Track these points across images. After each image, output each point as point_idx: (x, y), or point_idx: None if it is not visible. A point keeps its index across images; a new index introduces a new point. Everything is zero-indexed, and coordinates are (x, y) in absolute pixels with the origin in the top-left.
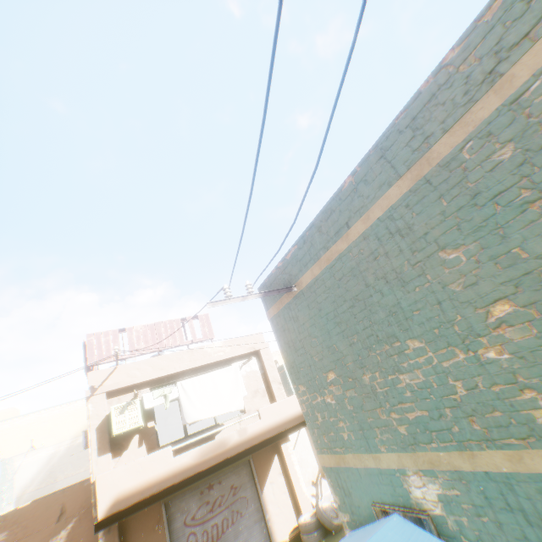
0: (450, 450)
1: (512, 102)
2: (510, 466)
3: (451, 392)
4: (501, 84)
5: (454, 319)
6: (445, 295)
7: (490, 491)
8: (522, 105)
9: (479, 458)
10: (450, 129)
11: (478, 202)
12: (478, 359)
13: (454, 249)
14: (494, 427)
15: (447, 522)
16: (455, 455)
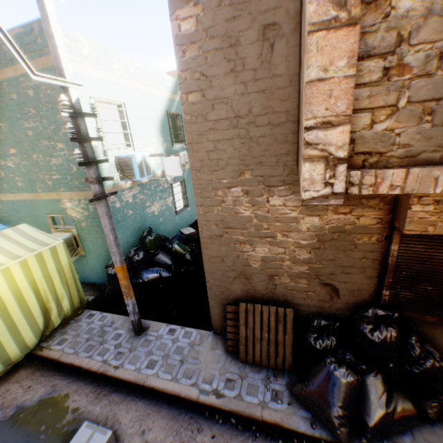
0: (2, 194)
1: (18, 79)
2: (15, 198)
3: (2, 175)
4: (16, 69)
5: (3, 149)
6: (0, 139)
7: (11, 206)
8: (21, 83)
9: (9, 196)
10: (2, 70)
11: (10, 109)
12: (9, 165)
13: (3, 122)
14: (12, 187)
15: (1, 216)
16: (3, 195)
